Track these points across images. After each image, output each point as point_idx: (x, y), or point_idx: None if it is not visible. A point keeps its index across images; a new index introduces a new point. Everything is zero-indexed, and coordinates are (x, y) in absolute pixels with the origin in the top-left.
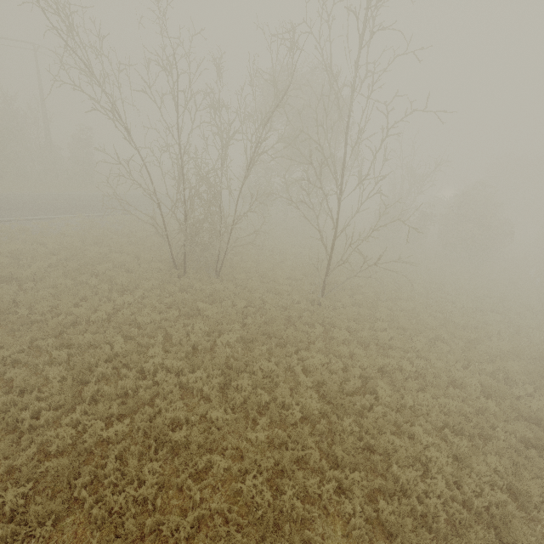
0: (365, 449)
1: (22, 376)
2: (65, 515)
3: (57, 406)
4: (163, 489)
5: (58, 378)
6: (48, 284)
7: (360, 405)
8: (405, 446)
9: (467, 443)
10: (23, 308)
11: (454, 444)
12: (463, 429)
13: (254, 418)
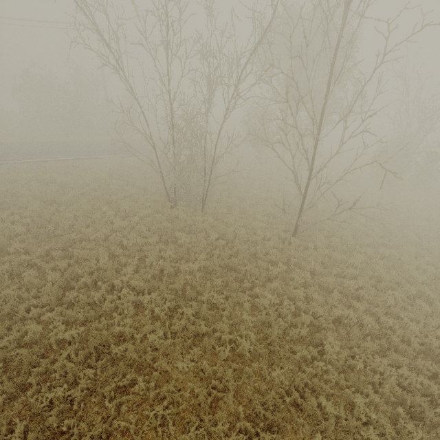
0: (292, 404)
1: (29, 277)
2: (17, 395)
3: (46, 304)
4: (94, 393)
5: (51, 283)
6: (75, 207)
7: (301, 355)
8: (339, 415)
9: (422, 435)
10: (52, 224)
11: (406, 428)
12: (424, 414)
13: (191, 345)
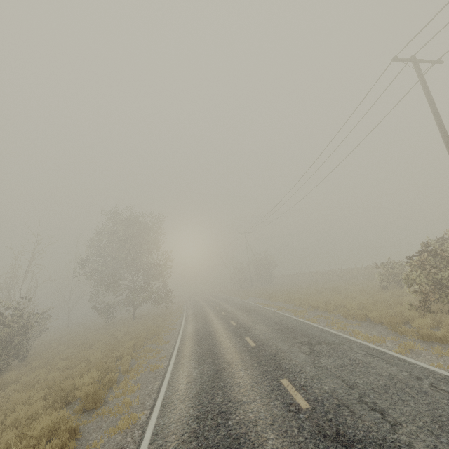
0: None
1: None
2: None
3: None
4: None
5: None
6: None
7: None
8: None
9: None
10: None
11: None
12: None
13: None
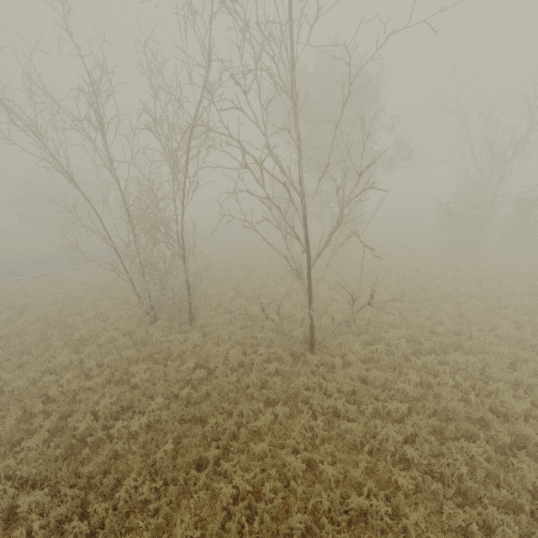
0: None
1: None
2: None
3: None
4: None
5: None
6: (17, 341)
7: None
8: None
9: None
10: None
11: None
12: None
13: None
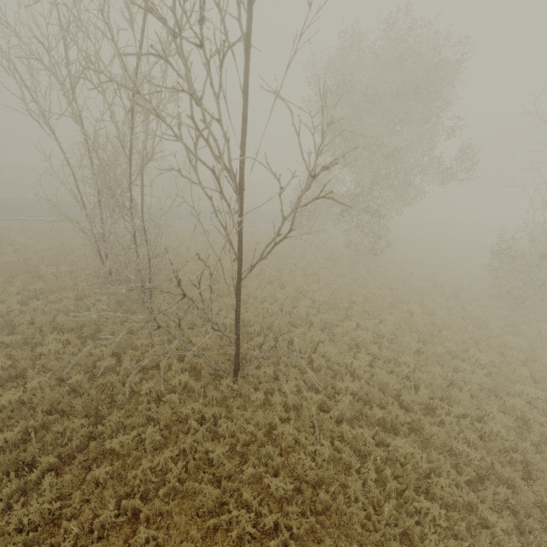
0: None
1: None
2: None
3: None
4: None
5: None
6: None
7: None
8: None
9: None
10: None
11: None
12: None
13: None
